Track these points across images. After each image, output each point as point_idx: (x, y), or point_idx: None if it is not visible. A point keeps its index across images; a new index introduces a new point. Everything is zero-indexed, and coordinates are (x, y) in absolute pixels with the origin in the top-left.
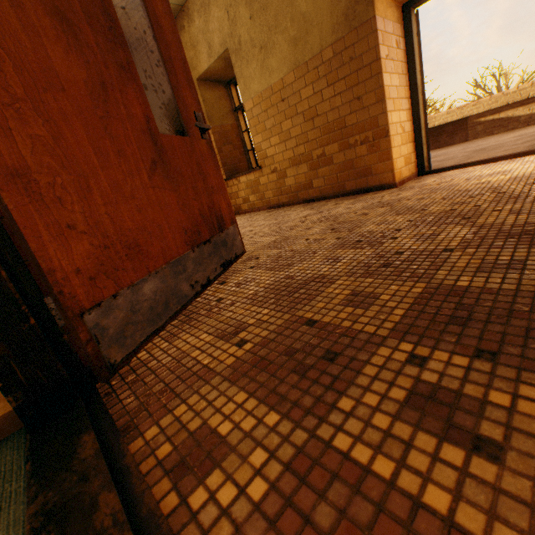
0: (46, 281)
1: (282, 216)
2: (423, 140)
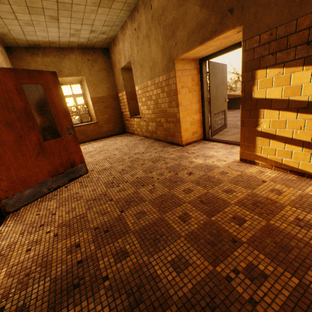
0: None
1: (136, 147)
2: (206, 123)
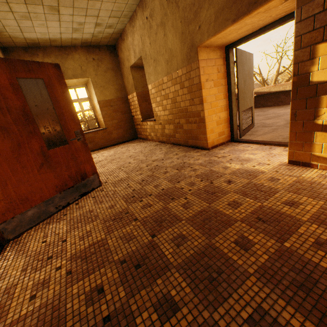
0: None
1: (152, 153)
2: (234, 122)
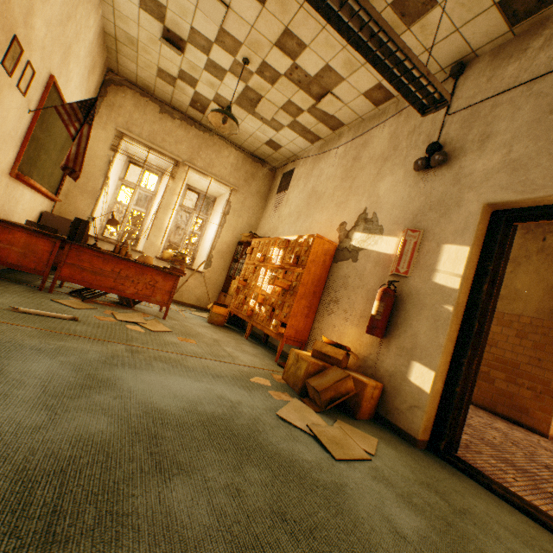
0: (466, 406)
1: None
2: None
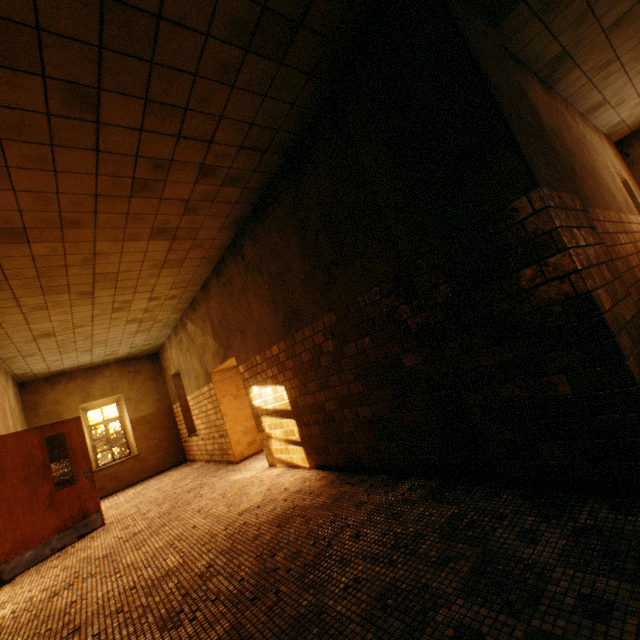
0: None
1: (184, 479)
2: None
